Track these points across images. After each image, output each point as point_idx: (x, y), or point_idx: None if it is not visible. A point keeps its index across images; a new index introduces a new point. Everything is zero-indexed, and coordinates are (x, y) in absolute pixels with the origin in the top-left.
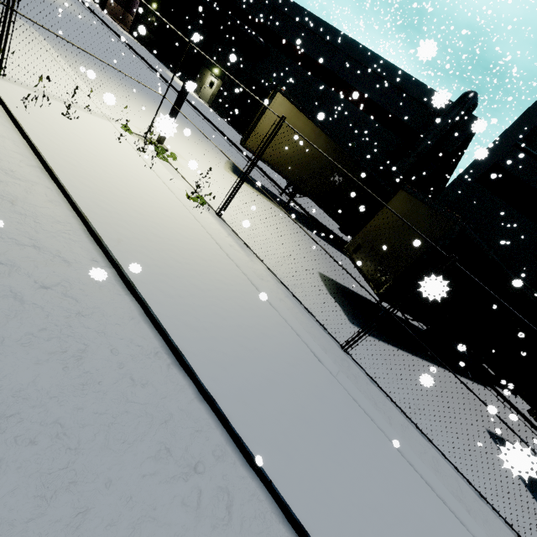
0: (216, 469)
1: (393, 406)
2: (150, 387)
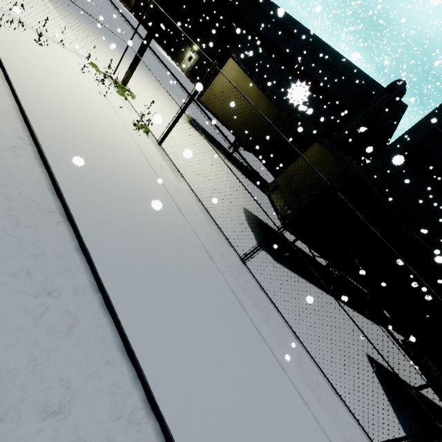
0: (71, 299)
1: (275, 311)
2: (33, 230)
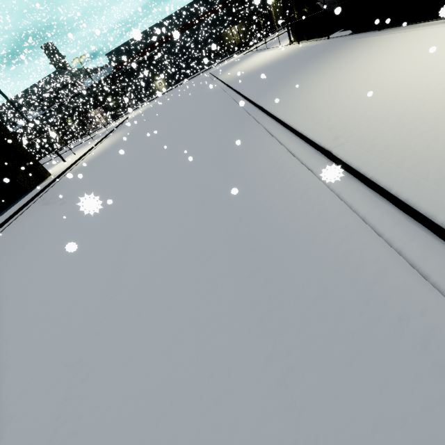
0: None
1: None
2: None
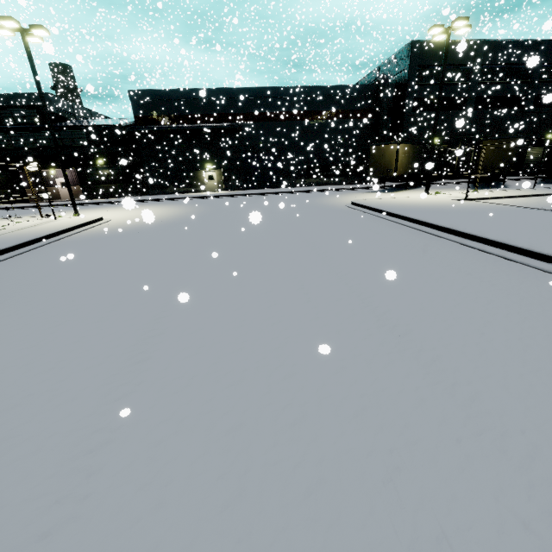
0: None
1: None
2: None
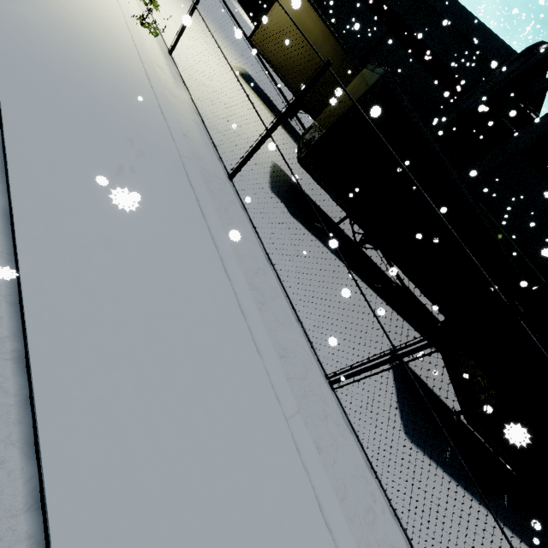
0: None
1: (252, 230)
2: None
